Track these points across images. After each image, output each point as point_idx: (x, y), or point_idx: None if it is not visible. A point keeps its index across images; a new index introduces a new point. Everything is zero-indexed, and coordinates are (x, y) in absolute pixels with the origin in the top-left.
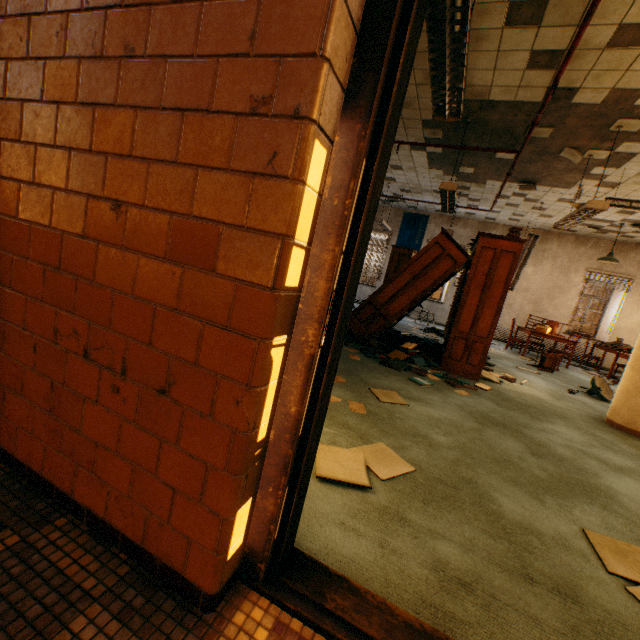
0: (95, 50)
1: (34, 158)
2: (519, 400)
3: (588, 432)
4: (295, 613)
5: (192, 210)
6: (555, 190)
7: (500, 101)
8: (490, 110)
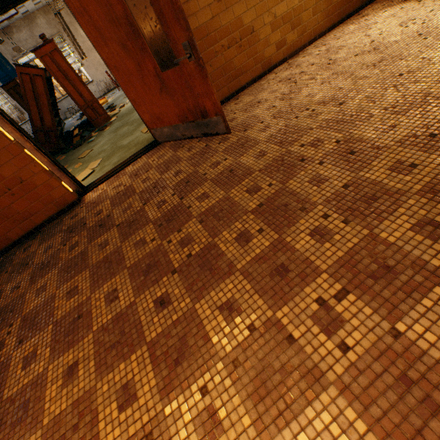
0: None
1: None
2: (127, 112)
3: None
4: (94, 189)
5: None
6: None
7: None
8: None
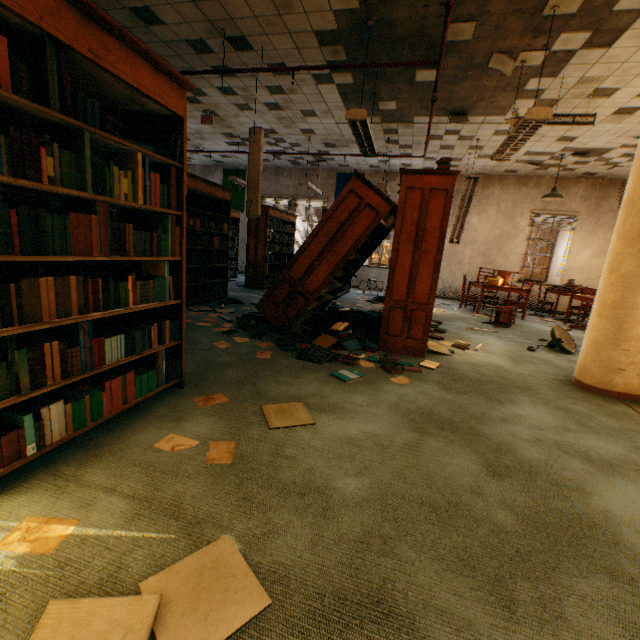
0: None
1: None
2: (473, 375)
3: (558, 406)
4: None
5: None
6: (489, 120)
7: None
8: (393, 1)
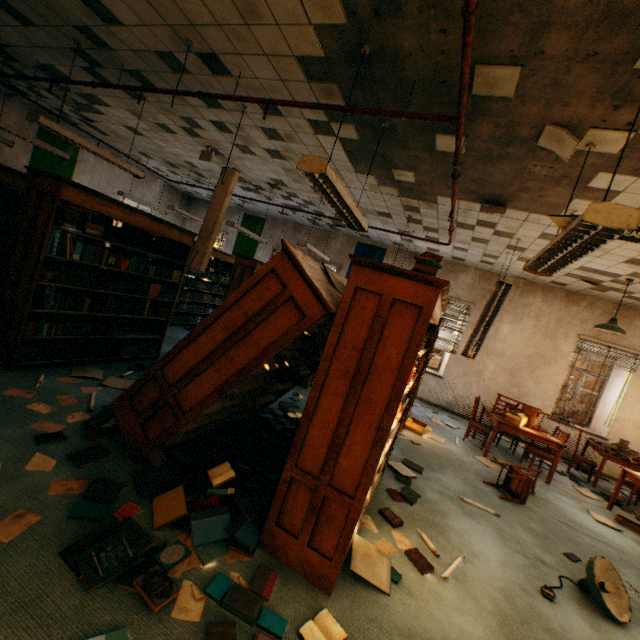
0: None
1: None
2: None
3: None
4: None
5: None
6: (535, 218)
7: None
8: (395, 17)
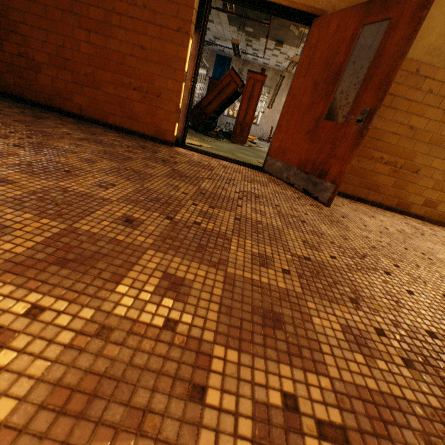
0: (133, 2)
1: (111, 30)
2: (260, 150)
3: None
4: (188, 149)
5: (164, 52)
6: (292, 49)
7: None
8: None
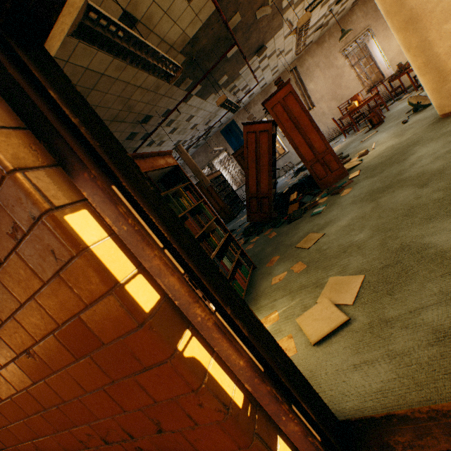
0: None
1: None
2: (381, 160)
3: (439, 136)
4: None
5: (57, 322)
6: (277, 36)
7: (197, 32)
8: (198, 42)
